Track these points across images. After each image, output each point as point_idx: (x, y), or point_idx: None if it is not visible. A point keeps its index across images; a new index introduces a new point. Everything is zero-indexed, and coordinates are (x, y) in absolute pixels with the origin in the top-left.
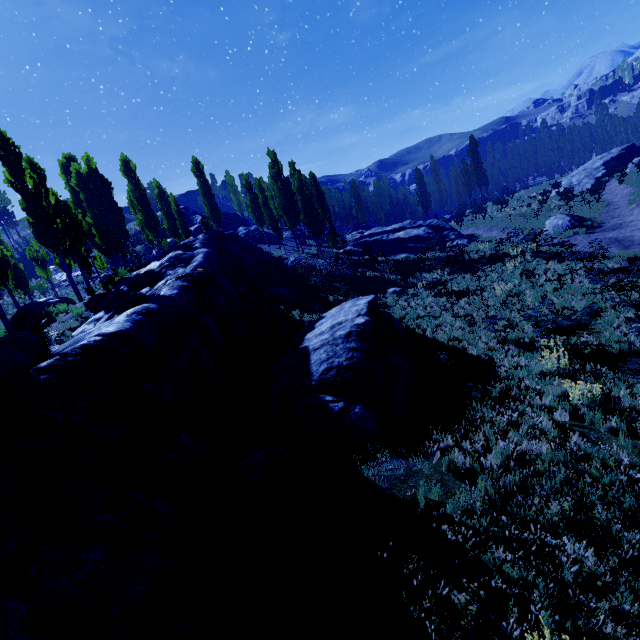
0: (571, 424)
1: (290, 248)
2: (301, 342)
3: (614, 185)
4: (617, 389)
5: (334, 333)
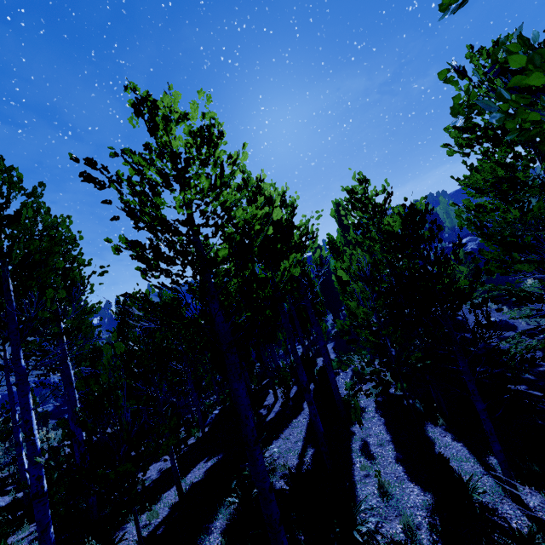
0: None
1: None
2: None
3: None
4: None
5: None
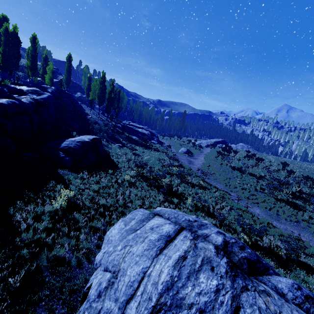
0: (120, 183)
1: (96, 112)
2: (66, 139)
3: (209, 148)
4: (138, 182)
5: (76, 139)
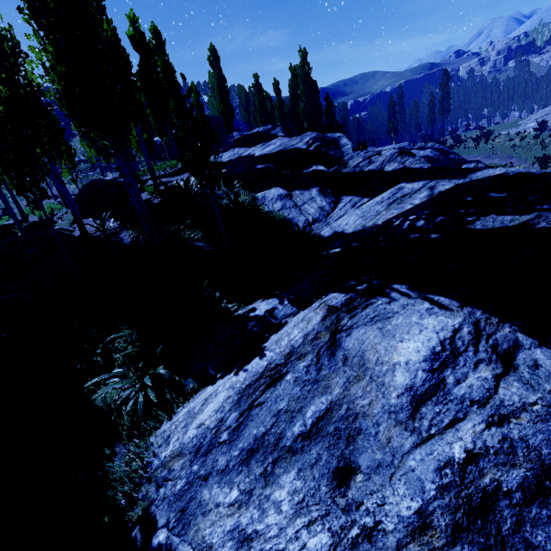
0: None
1: None
2: None
3: None
4: None
5: None
